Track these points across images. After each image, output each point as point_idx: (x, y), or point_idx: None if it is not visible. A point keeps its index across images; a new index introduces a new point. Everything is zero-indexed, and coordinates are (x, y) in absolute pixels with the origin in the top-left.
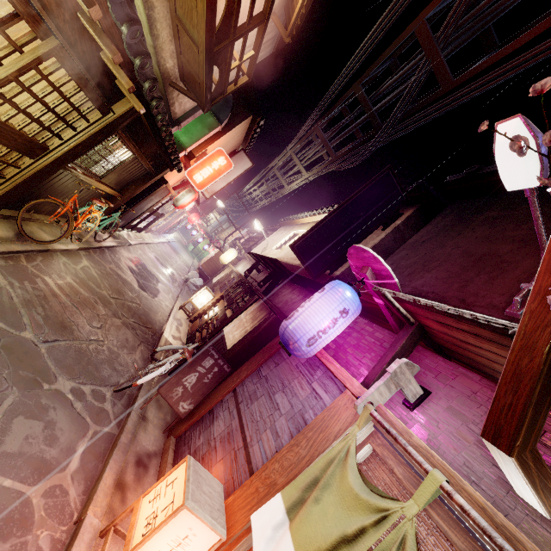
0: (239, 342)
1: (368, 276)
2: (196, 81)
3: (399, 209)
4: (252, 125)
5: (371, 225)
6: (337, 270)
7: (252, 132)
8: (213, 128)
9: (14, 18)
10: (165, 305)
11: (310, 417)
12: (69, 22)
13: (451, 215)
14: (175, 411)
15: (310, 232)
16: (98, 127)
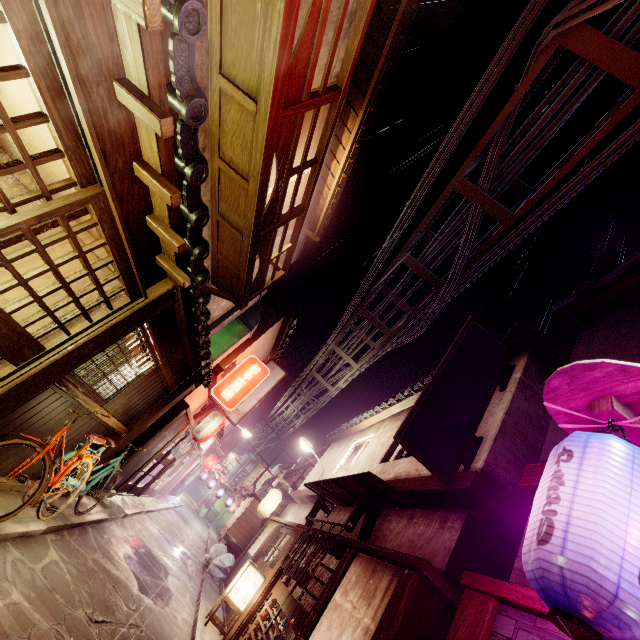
0: None
1: (620, 412)
2: (235, 273)
3: (507, 361)
4: (283, 328)
5: (486, 387)
6: (475, 461)
7: (283, 336)
8: (243, 335)
9: (53, 153)
10: (182, 618)
11: None
12: (120, 172)
13: (597, 339)
14: None
15: (415, 411)
16: (123, 316)
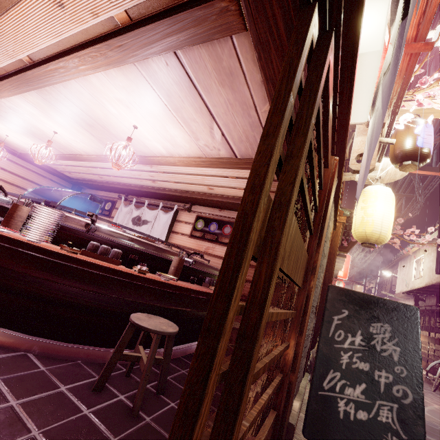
0: None
1: None
2: None
3: None
4: None
5: None
6: None
7: None
8: None
9: None
10: None
11: None
12: None
13: None
14: None
15: (438, 260)
16: None
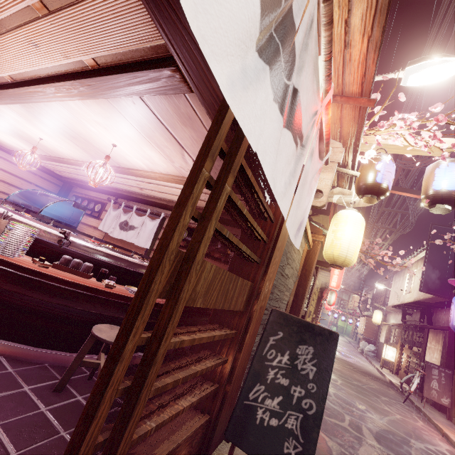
0: (441, 357)
1: None
2: None
3: None
4: None
5: (452, 254)
6: None
7: None
8: None
9: None
10: (371, 368)
11: None
12: None
13: None
14: (442, 404)
15: (423, 278)
16: (317, 295)
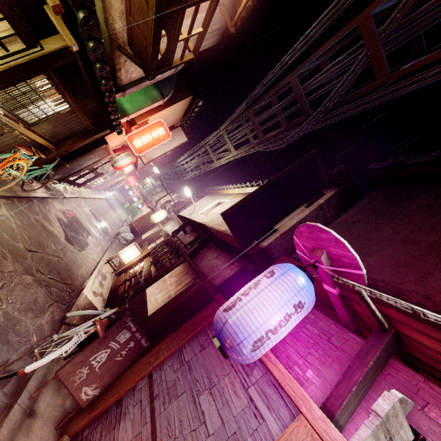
0: (161, 308)
1: (323, 261)
2: (143, 44)
3: (321, 189)
4: (191, 104)
5: (297, 202)
6: (264, 241)
7: (191, 111)
8: (156, 101)
9: None
10: (92, 258)
11: None
12: None
13: (378, 199)
14: (75, 398)
15: (242, 203)
16: (20, 60)
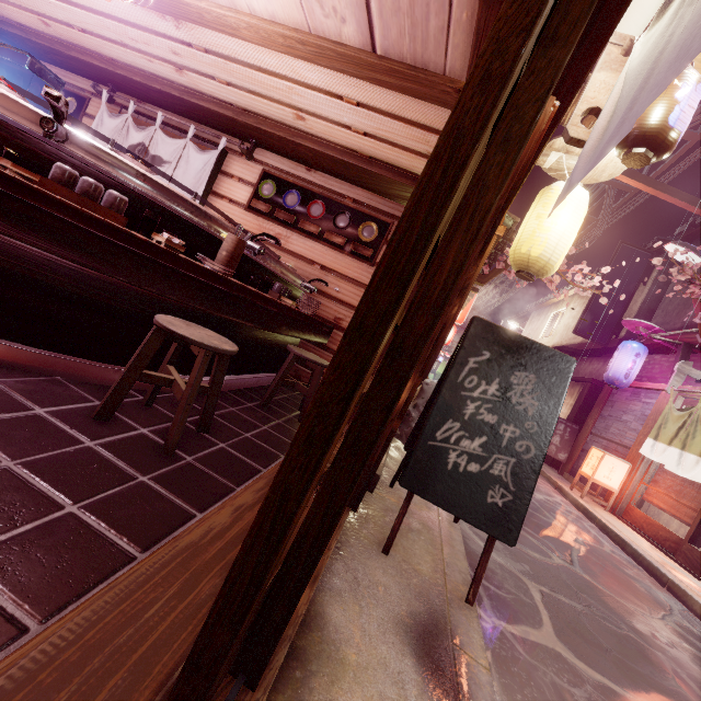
0: (571, 412)
1: (642, 331)
2: None
3: (649, 264)
4: None
5: (631, 288)
6: (621, 332)
7: None
8: None
9: None
10: None
11: (648, 413)
12: None
13: None
14: (557, 459)
15: (583, 317)
16: None
